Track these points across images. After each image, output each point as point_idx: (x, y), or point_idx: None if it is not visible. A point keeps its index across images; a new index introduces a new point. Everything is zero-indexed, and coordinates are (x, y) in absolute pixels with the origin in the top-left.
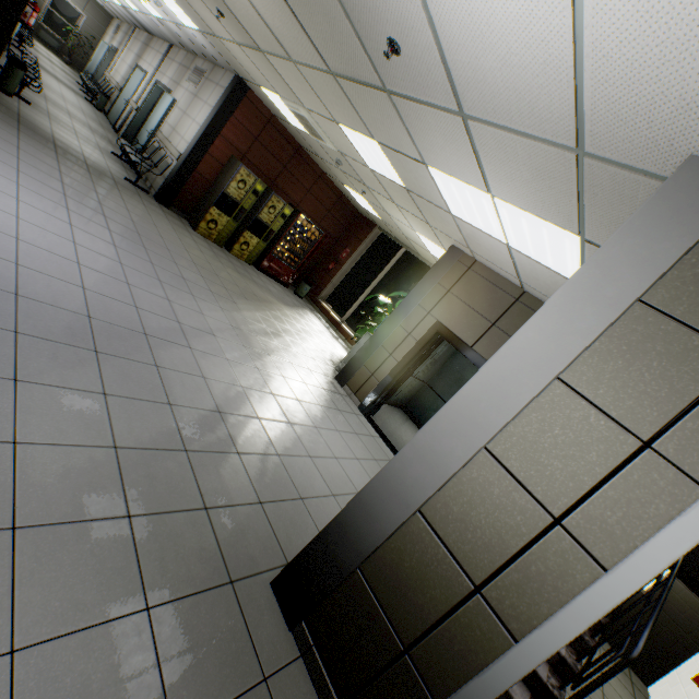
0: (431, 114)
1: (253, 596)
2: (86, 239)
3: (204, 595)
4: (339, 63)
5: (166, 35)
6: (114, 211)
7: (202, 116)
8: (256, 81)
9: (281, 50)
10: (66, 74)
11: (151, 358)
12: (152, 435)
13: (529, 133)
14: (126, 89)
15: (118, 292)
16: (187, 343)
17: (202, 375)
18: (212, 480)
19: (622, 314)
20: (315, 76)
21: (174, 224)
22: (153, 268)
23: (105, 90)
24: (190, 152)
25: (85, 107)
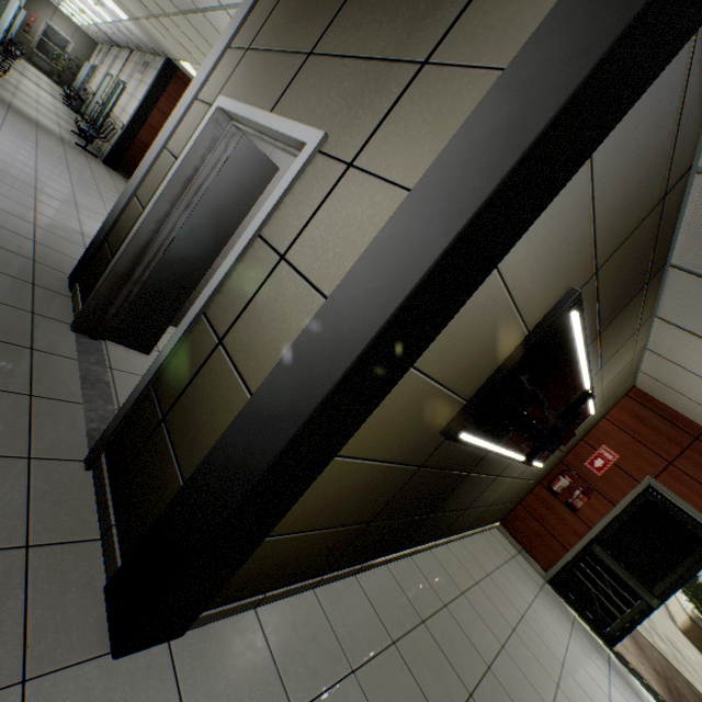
0: (220, 18)
1: (49, 272)
2: (9, 144)
3: (8, 251)
4: (176, 0)
5: (125, 41)
6: (49, 148)
7: (142, 94)
8: (175, 56)
9: (159, 8)
10: (51, 88)
11: (33, 195)
12: (9, 209)
13: (240, 3)
14: (98, 93)
15: (23, 169)
16: (76, 208)
17: (80, 220)
18: (50, 240)
19: (221, 55)
20: (181, 24)
21: (115, 177)
22: (70, 178)
23: (83, 98)
24: (131, 121)
25: (60, 106)
